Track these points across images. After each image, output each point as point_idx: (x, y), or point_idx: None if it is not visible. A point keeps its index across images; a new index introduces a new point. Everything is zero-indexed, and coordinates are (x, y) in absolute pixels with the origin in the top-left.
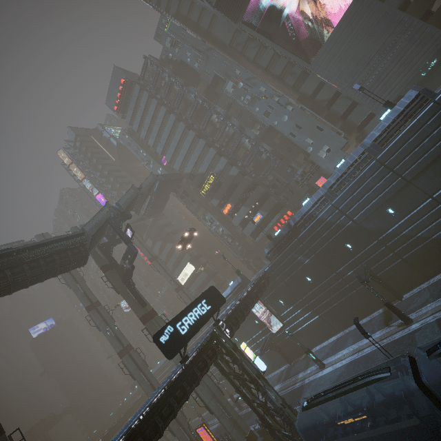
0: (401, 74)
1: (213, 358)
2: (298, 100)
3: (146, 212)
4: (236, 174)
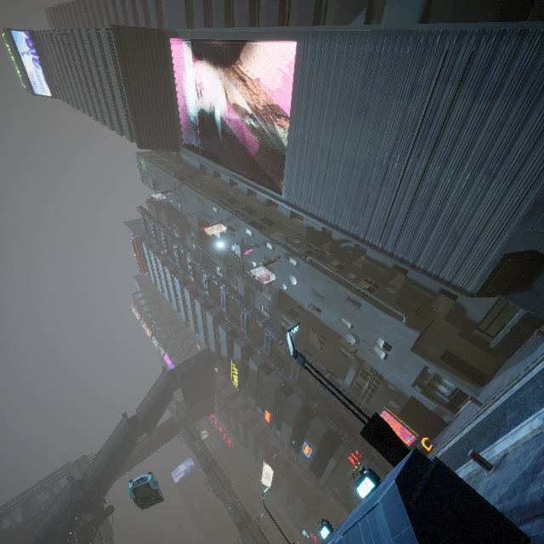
0: (487, 194)
1: None
2: (307, 239)
3: (188, 402)
4: (256, 370)
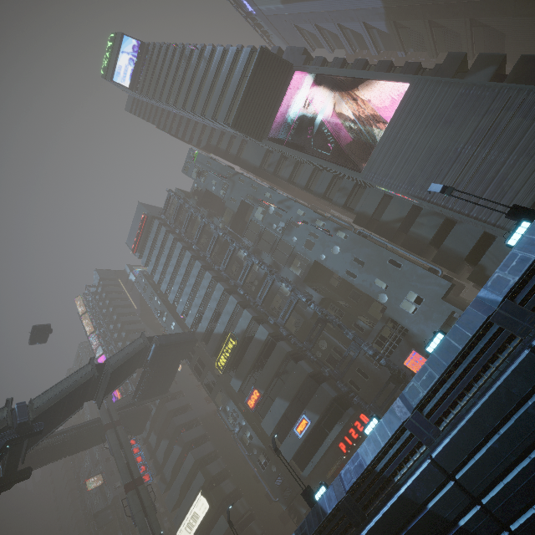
0: (526, 167)
1: None
2: (355, 222)
3: (137, 393)
4: (264, 338)
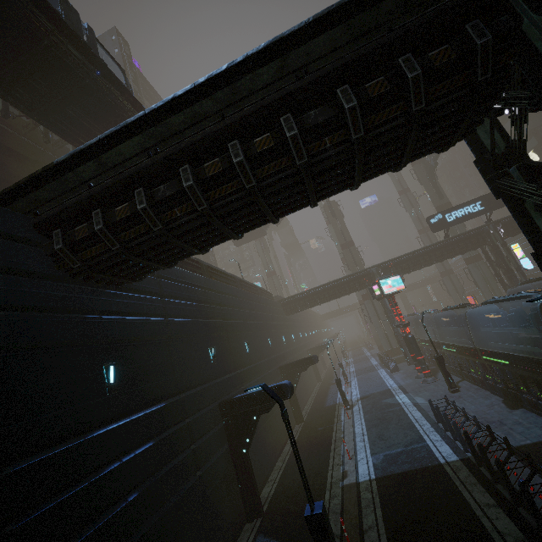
0: None
1: (475, 245)
2: None
3: None
4: None
